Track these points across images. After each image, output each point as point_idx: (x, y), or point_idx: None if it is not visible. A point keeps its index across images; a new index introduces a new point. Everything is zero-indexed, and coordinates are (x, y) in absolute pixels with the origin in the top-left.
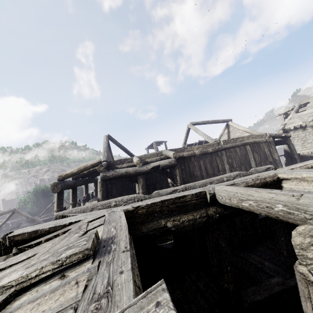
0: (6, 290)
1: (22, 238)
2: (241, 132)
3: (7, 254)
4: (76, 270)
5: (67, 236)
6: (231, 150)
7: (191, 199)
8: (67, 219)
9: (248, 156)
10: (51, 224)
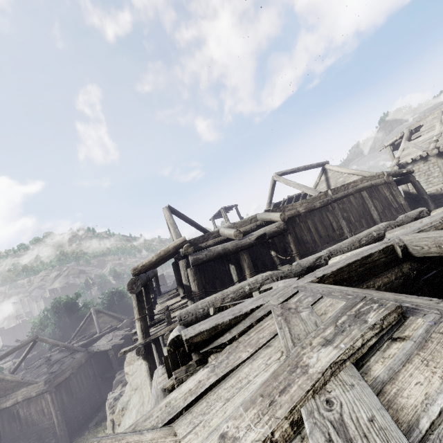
0: (342, 366)
1: (202, 339)
2: (346, 176)
3: (185, 364)
4: (409, 329)
5: (288, 318)
6: (344, 201)
7: (379, 257)
8: (239, 307)
9: (367, 205)
10: (227, 316)
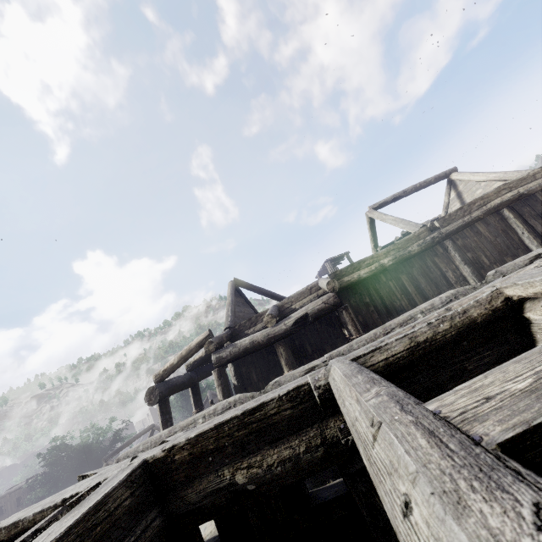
0: None
1: None
2: (486, 185)
3: None
4: None
5: None
6: (465, 233)
7: (279, 408)
8: (70, 489)
9: (514, 232)
10: (41, 505)
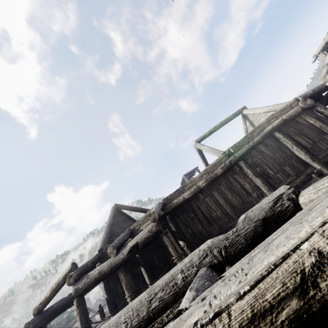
0: None
1: None
2: (264, 115)
3: None
4: None
5: None
6: (252, 154)
7: None
8: None
9: (286, 147)
10: None
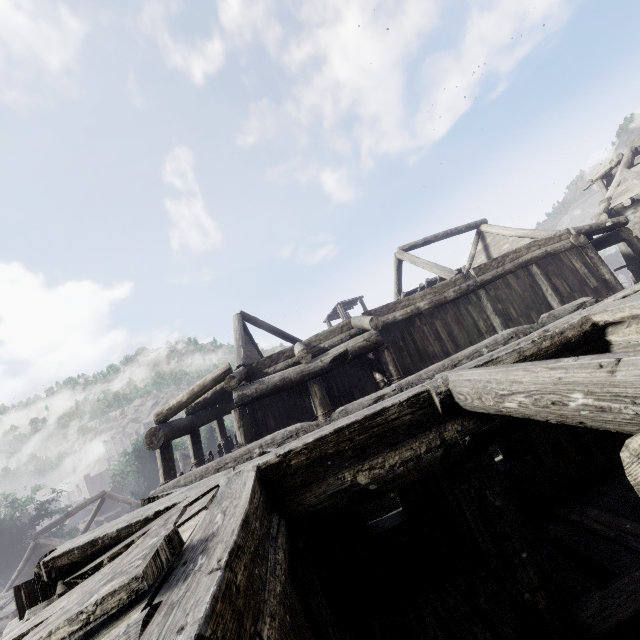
0: None
1: (70, 561)
2: (513, 241)
3: (48, 598)
4: (111, 632)
5: (139, 545)
6: (497, 285)
7: (400, 414)
8: (153, 505)
9: (540, 288)
10: (122, 522)
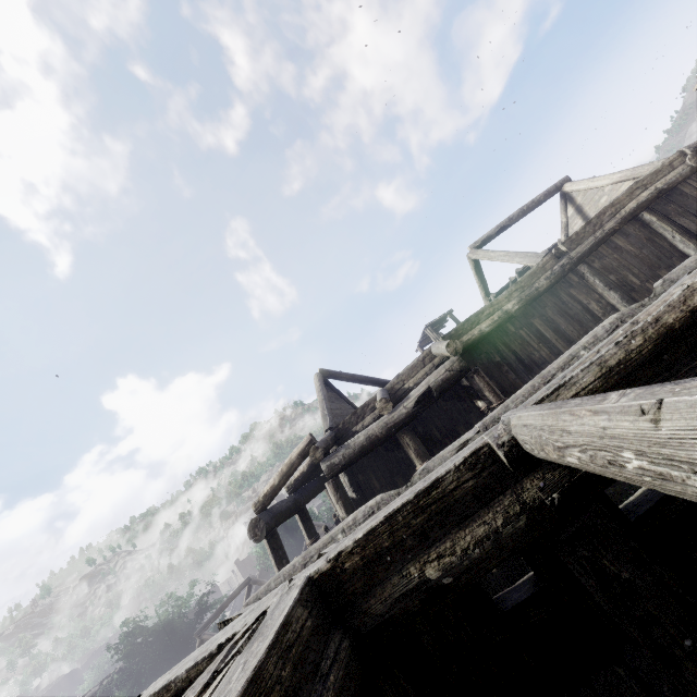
0: None
1: None
2: (611, 190)
3: None
4: None
5: None
6: (601, 252)
7: (459, 481)
8: (220, 634)
9: (662, 238)
10: (191, 660)
